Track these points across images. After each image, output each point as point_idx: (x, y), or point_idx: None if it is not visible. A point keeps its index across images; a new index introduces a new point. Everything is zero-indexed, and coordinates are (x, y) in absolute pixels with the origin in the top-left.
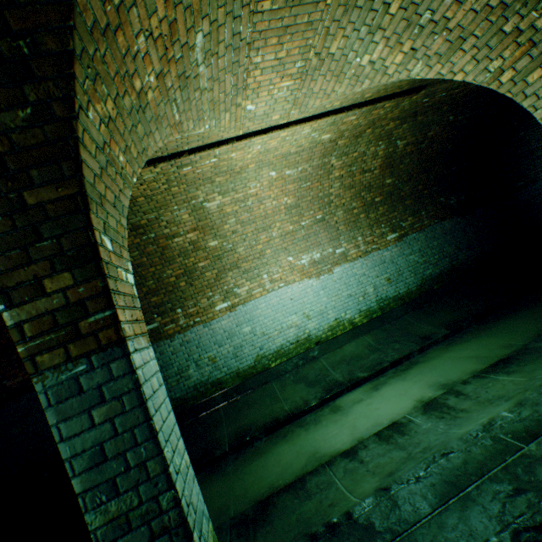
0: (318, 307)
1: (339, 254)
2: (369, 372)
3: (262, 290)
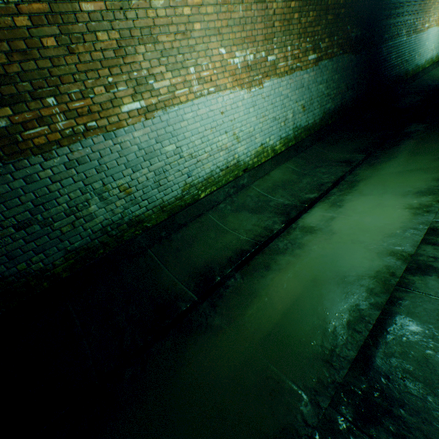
0: (247, 128)
1: (270, 63)
2: (318, 192)
3: (189, 93)
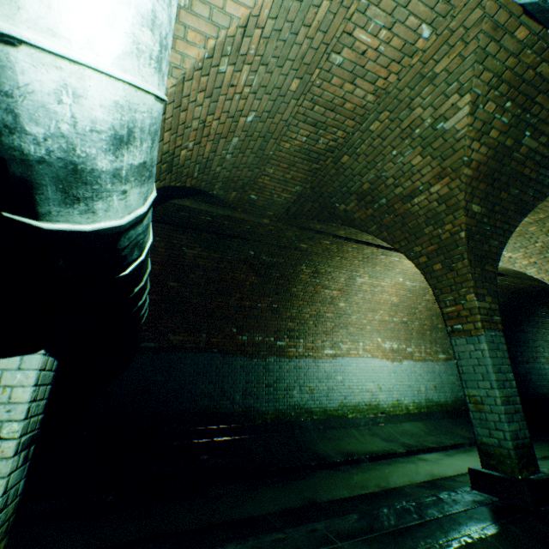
0: (387, 384)
1: (408, 351)
2: (437, 444)
3: (356, 353)
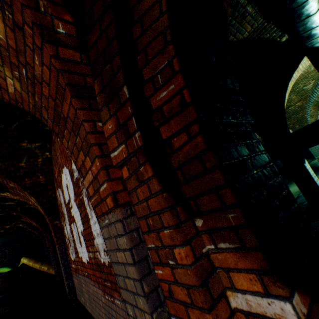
0: None
1: None
2: None
3: None
